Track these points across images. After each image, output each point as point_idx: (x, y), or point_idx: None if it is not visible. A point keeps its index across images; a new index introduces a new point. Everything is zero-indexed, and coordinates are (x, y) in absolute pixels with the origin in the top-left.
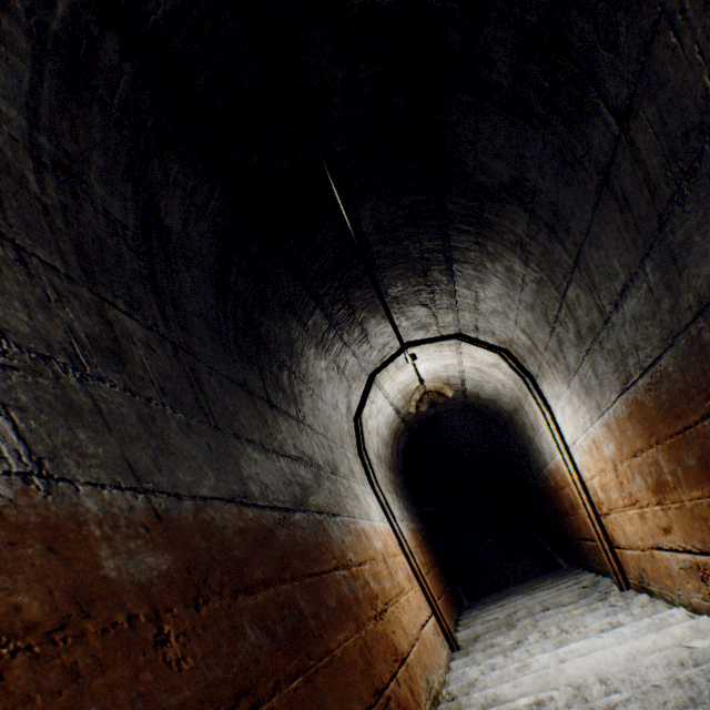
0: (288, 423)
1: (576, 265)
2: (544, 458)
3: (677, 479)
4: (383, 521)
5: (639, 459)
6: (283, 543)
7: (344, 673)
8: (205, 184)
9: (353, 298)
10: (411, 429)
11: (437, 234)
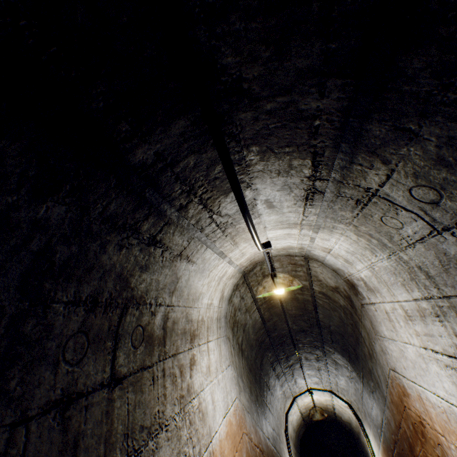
0: (271, 415)
1: (362, 392)
2: None
3: None
4: None
5: None
6: (274, 456)
7: None
8: (271, 353)
9: (294, 372)
10: (306, 424)
11: (323, 363)
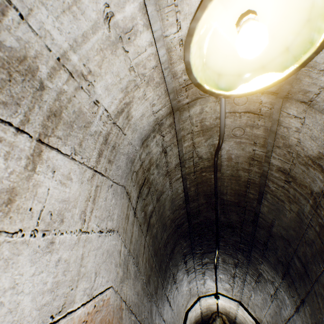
0: (171, 312)
1: (288, 321)
2: None
3: None
4: None
5: None
6: None
7: None
8: (186, 243)
9: (206, 272)
10: (203, 323)
11: (242, 271)
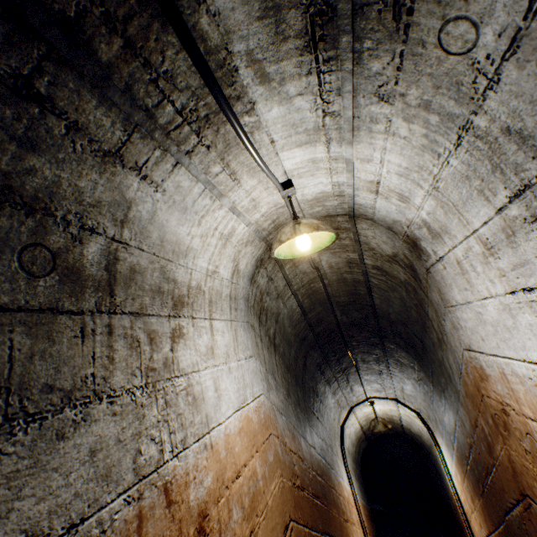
0: (321, 424)
1: (432, 396)
2: (446, 481)
3: (472, 494)
4: (348, 485)
5: (465, 483)
6: (322, 467)
7: (335, 521)
8: (317, 353)
9: (349, 377)
10: (368, 439)
11: (384, 365)
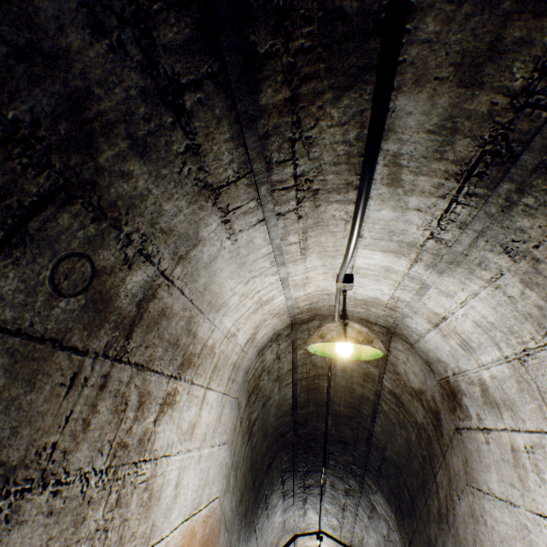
0: None
1: None
2: None
3: None
4: None
5: None
6: None
7: None
8: (287, 456)
9: (308, 498)
10: None
11: (354, 502)
